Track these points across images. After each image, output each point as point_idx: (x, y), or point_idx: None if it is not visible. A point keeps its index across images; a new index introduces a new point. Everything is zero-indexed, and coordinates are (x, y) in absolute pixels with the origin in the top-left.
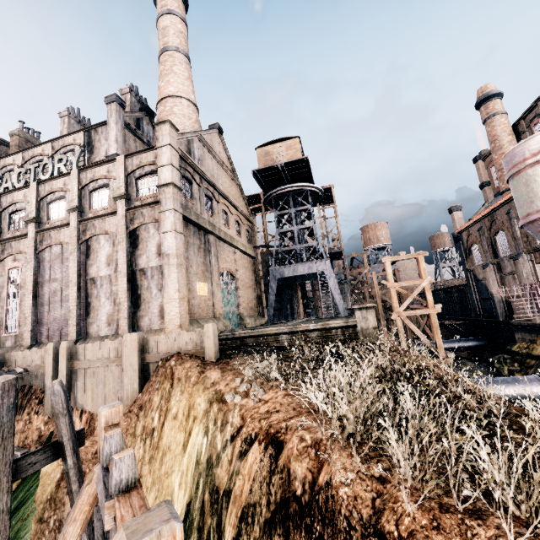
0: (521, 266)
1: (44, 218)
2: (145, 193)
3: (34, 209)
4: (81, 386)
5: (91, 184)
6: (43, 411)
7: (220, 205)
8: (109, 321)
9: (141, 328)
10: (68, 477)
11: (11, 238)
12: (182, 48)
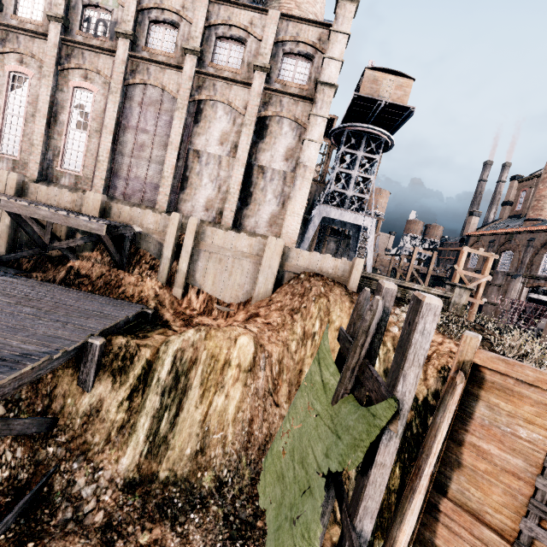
0: (515, 284)
1: (141, 40)
2: (288, 77)
3: (131, 20)
4: (202, 267)
5: (221, 27)
6: (155, 277)
7: None
8: (207, 206)
9: (244, 227)
10: (342, 363)
11: (86, 44)
12: None
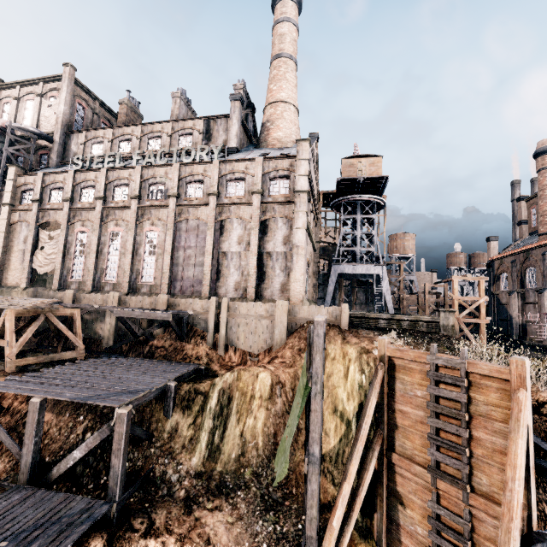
0: (545, 299)
1: (182, 195)
2: (276, 192)
3: (176, 186)
4: (235, 331)
5: (229, 175)
6: (205, 344)
7: (310, 205)
8: (236, 287)
9: (263, 297)
10: None
11: (152, 206)
12: (294, 56)
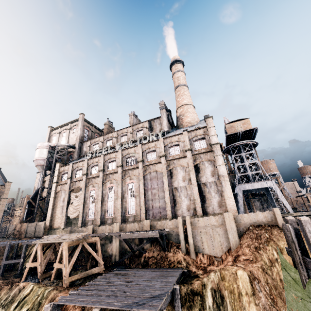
0: None
1: (145, 160)
2: (198, 148)
3: (141, 156)
4: (199, 239)
5: (169, 144)
6: (180, 251)
7: None
8: (188, 209)
9: (208, 212)
10: None
11: (129, 169)
12: (186, 84)
